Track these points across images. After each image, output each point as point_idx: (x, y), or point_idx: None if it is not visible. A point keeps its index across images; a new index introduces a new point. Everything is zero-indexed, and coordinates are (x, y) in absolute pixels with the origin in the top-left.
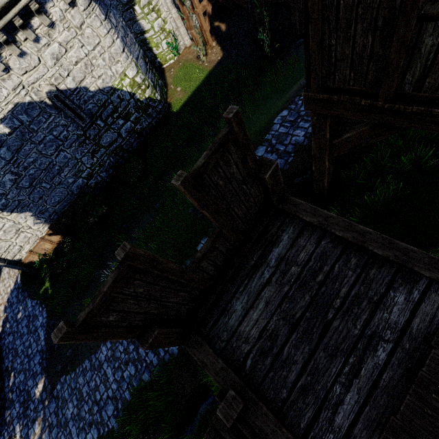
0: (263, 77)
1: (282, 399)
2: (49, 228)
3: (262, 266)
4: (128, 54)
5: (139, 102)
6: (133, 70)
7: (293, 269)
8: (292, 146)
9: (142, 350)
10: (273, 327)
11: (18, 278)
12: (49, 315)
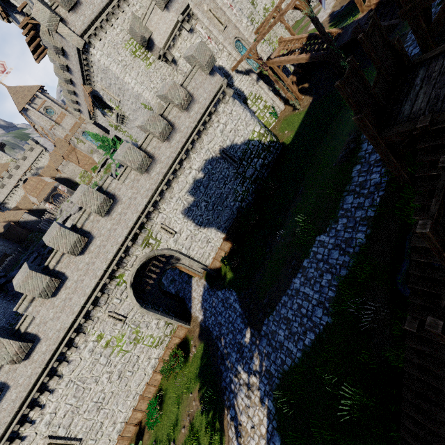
0: None
1: None
2: (223, 239)
3: (412, 88)
4: (254, 119)
5: (264, 145)
6: (258, 127)
7: (433, 75)
8: None
9: (331, 260)
10: (434, 95)
11: (206, 284)
12: (237, 292)
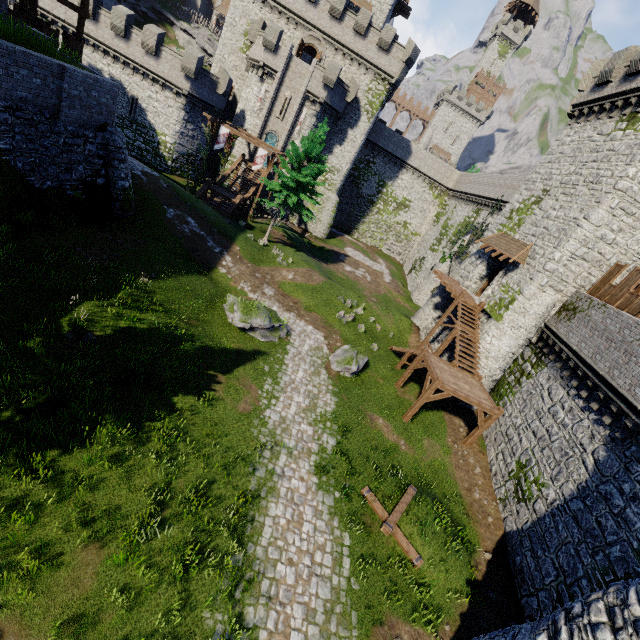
0: None
1: None
2: None
3: None
4: (177, 136)
5: (159, 150)
6: (171, 141)
7: None
8: None
9: None
10: None
11: None
12: None
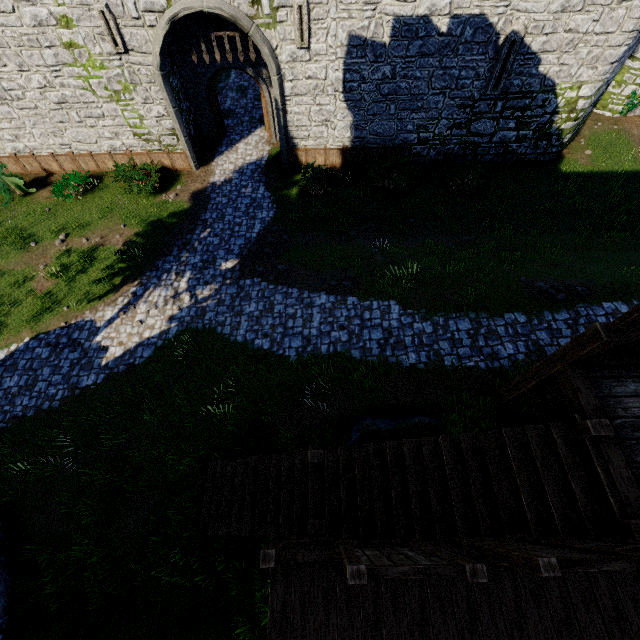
0: None
1: (634, 460)
2: (343, 147)
3: None
4: (610, 70)
5: (549, 125)
6: (590, 90)
7: None
8: None
9: (367, 333)
10: None
11: (264, 158)
12: (275, 218)
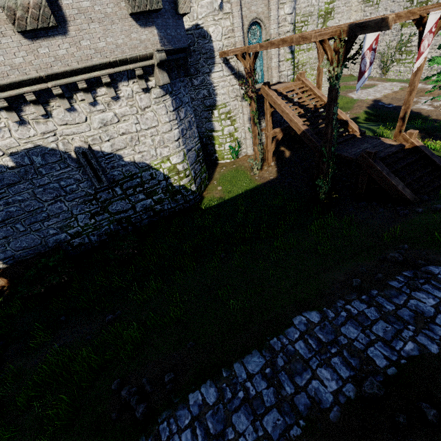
0: (308, 221)
1: None
2: None
3: None
4: (181, 144)
5: (171, 186)
6: (178, 158)
7: None
8: (307, 399)
9: None
10: None
11: None
12: None
